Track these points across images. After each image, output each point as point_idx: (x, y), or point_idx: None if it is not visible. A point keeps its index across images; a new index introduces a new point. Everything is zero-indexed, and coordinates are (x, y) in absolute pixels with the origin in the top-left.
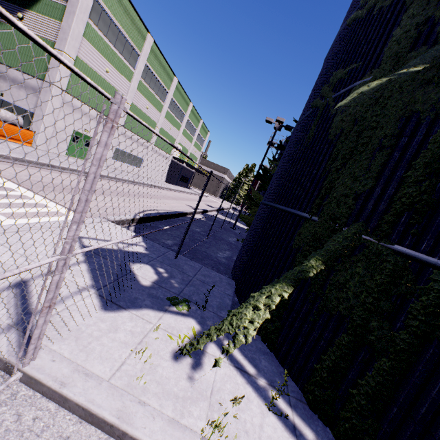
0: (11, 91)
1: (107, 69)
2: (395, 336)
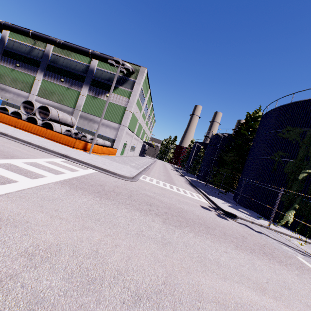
0: (101, 129)
1: (137, 111)
2: None
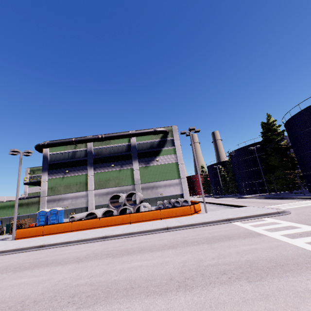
0: (165, 190)
1: None
2: None
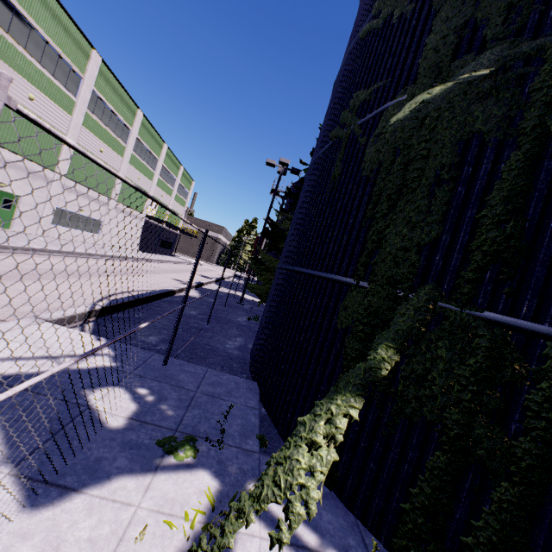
0: None
1: (31, 96)
2: (514, 446)
